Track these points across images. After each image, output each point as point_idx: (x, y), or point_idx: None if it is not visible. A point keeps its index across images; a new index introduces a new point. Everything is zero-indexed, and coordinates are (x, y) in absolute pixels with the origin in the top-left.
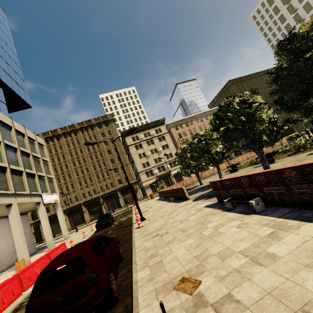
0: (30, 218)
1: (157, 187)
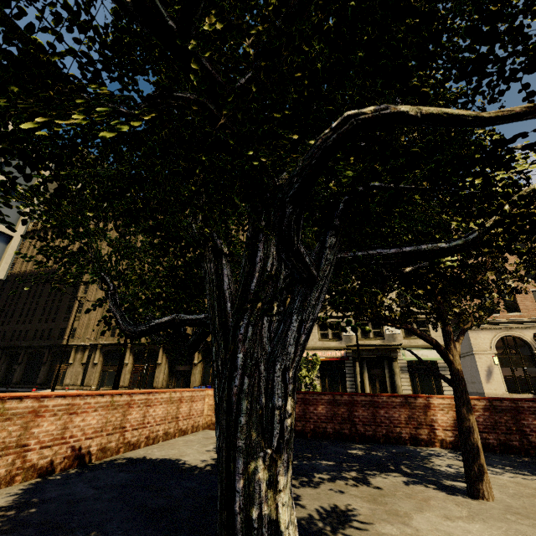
0: (91, 336)
1: (341, 380)
